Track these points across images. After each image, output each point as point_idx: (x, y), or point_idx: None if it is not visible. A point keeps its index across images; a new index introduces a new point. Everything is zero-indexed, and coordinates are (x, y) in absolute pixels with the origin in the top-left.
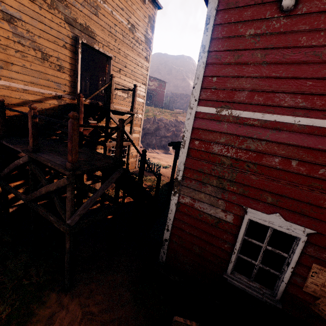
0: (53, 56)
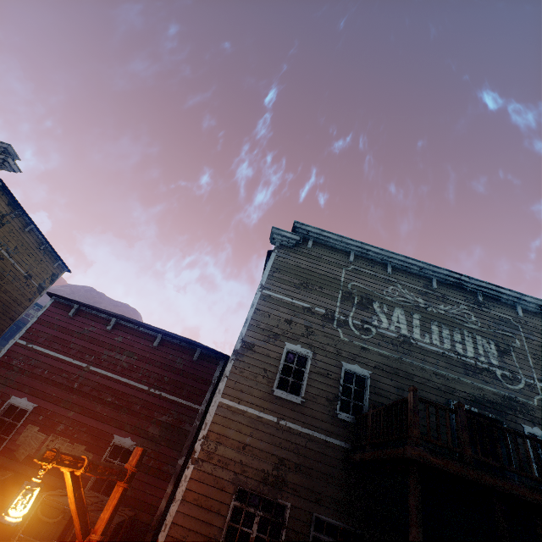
0: None
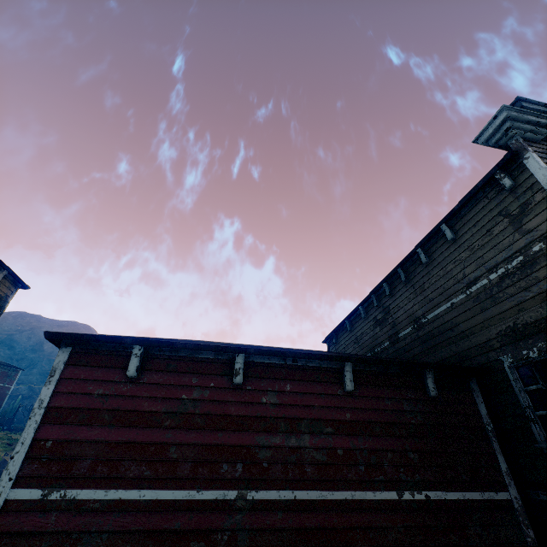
0: None
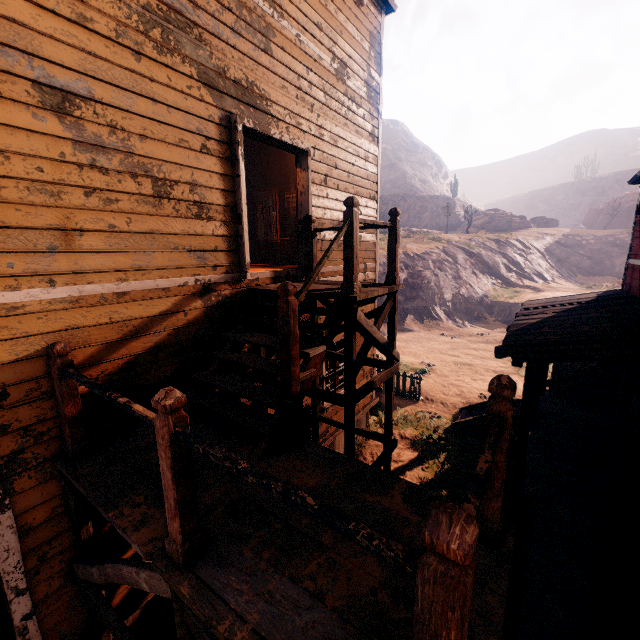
0: (180, 181)
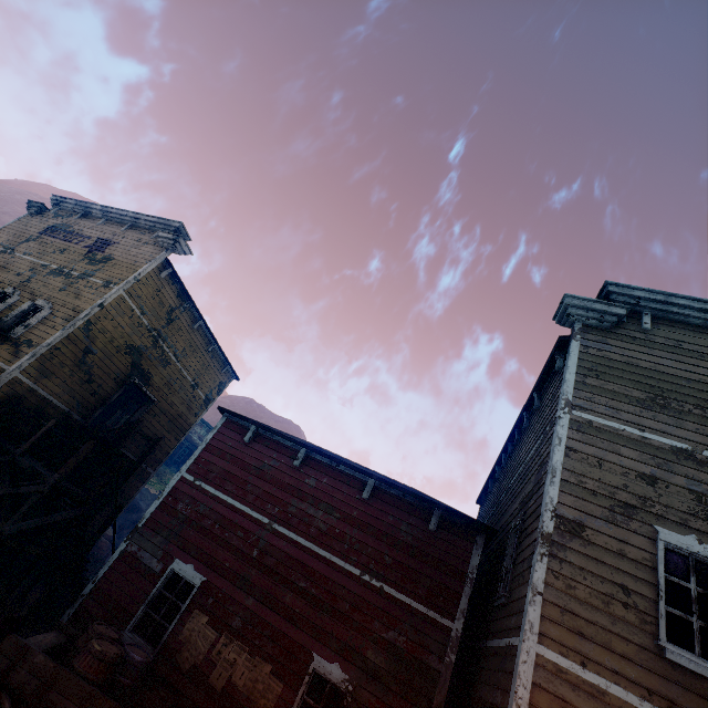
0: (97, 382)
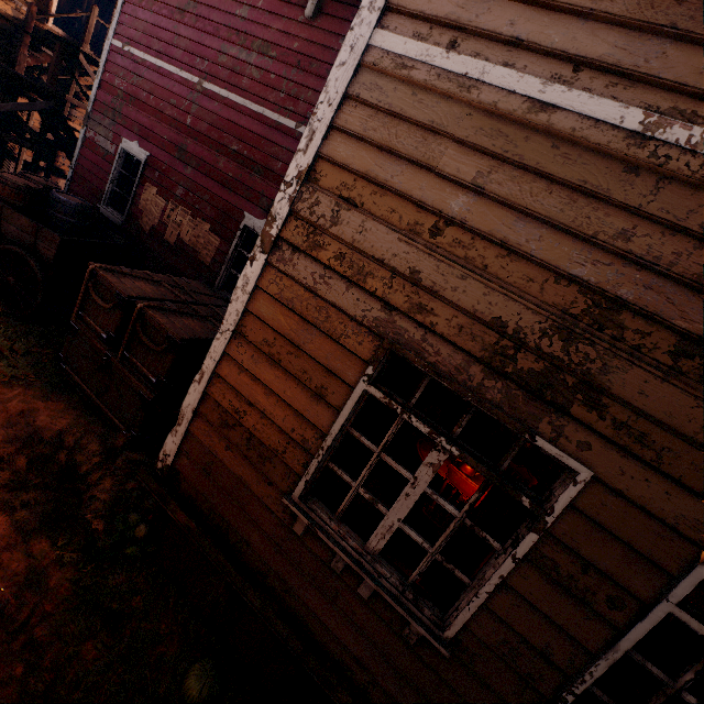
0: None
